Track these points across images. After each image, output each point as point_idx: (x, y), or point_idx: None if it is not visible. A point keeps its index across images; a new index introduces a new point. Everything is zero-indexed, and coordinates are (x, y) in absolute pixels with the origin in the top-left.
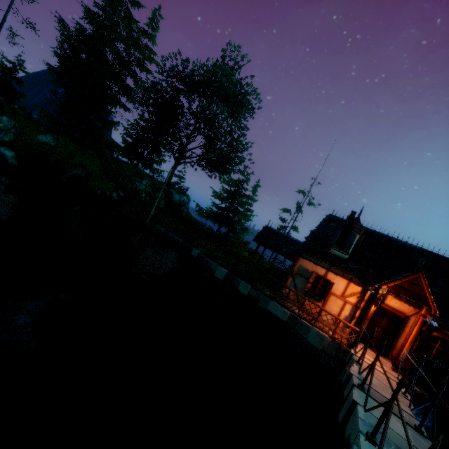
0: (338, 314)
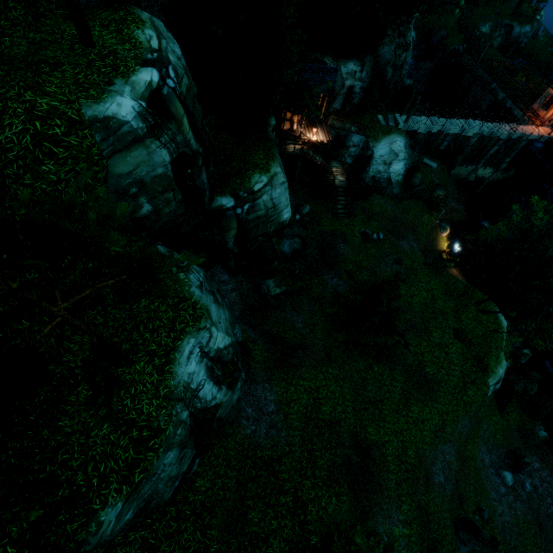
0: (550, 117)
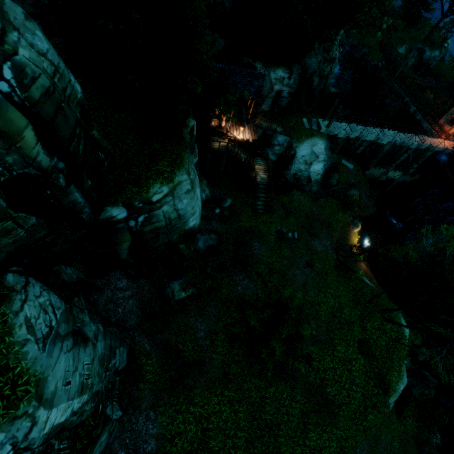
0: None
